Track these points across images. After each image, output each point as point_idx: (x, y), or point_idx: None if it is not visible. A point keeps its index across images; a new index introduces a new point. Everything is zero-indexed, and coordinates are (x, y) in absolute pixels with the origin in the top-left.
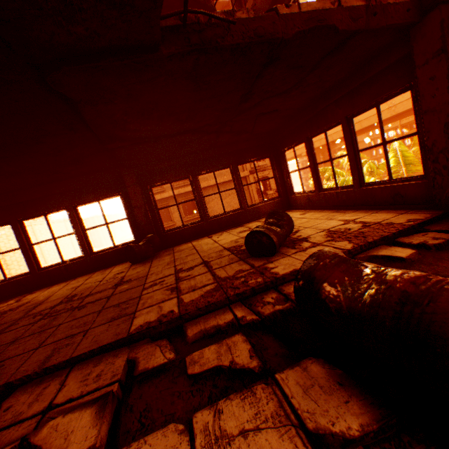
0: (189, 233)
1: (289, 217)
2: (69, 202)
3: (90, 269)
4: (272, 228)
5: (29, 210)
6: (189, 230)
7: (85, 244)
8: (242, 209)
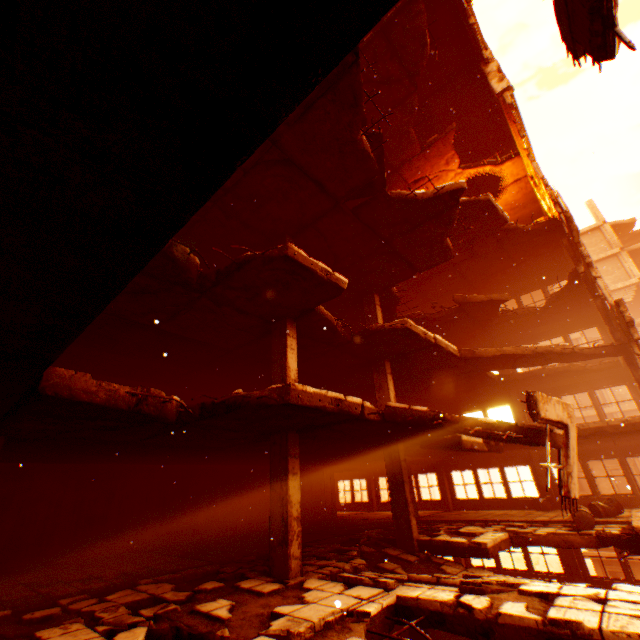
0: (581, 502)
1: (617, 502)
2: (499, 463)
3: (510, 506)
4: (600, 504)
5: (480, 464)
6: (580, 499)
7: (507, 490)
8: (633, 494)
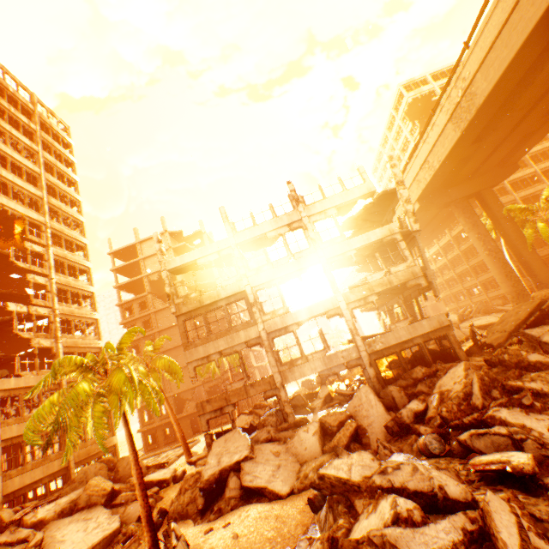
0: None
1: None
2: None
3: None
4: None
5: None
6: None
7: None
8: None
